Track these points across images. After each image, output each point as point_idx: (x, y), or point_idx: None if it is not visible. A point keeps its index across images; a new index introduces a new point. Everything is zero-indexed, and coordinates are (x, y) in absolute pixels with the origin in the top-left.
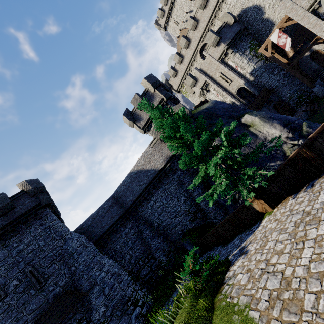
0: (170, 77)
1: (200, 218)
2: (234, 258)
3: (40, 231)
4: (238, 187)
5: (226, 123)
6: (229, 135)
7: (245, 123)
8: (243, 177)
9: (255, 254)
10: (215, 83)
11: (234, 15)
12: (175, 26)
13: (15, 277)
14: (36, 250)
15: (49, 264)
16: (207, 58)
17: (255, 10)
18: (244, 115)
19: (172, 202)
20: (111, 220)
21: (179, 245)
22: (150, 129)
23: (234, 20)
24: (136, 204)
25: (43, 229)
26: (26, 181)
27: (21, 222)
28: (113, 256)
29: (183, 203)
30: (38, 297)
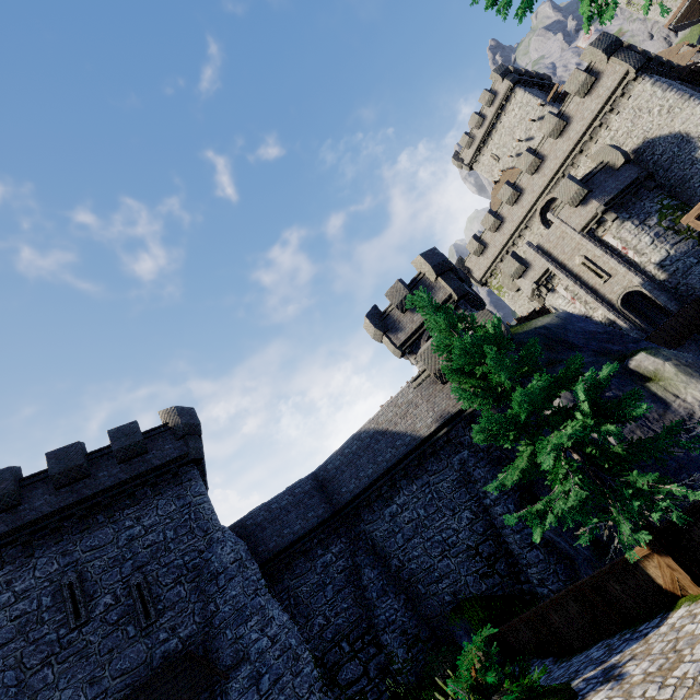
0: (470, 255)
1: (502, 576)
2: (585, 686)
3: (173, 508)
4: (610, 513)
5: (590, 365)
6: (595, 392)
7: (639, 371)
8: (624, 492)
9: (643, 683)
10: (571, 277)
11: (624, 151)
12: (494, 162)
13: (111, 589)
14: (158, 545)
15: (173, 581)
16: (555, 226)
17: (677, 142)
18: (636, 352)
19: (439, 518)
20: (302, 526)
21: (442, 632)
22: (414, 350)
23: (623, 160)
24: (360, 504)
25: (180, 506)
26: (175, 409)
27: (147, 482)
28: (290, 610)
29: (466, 526)
30: (138, 646)
